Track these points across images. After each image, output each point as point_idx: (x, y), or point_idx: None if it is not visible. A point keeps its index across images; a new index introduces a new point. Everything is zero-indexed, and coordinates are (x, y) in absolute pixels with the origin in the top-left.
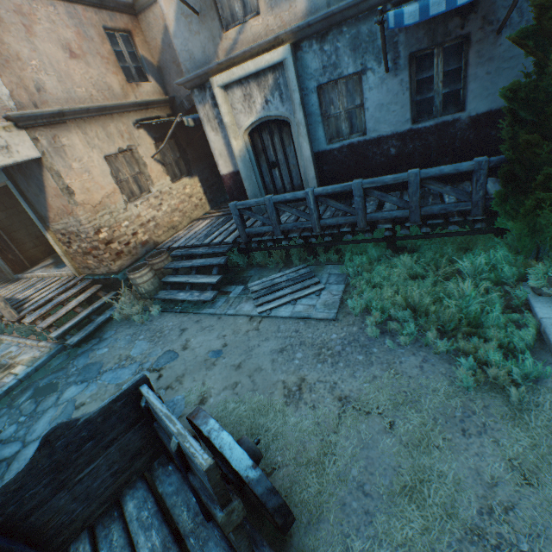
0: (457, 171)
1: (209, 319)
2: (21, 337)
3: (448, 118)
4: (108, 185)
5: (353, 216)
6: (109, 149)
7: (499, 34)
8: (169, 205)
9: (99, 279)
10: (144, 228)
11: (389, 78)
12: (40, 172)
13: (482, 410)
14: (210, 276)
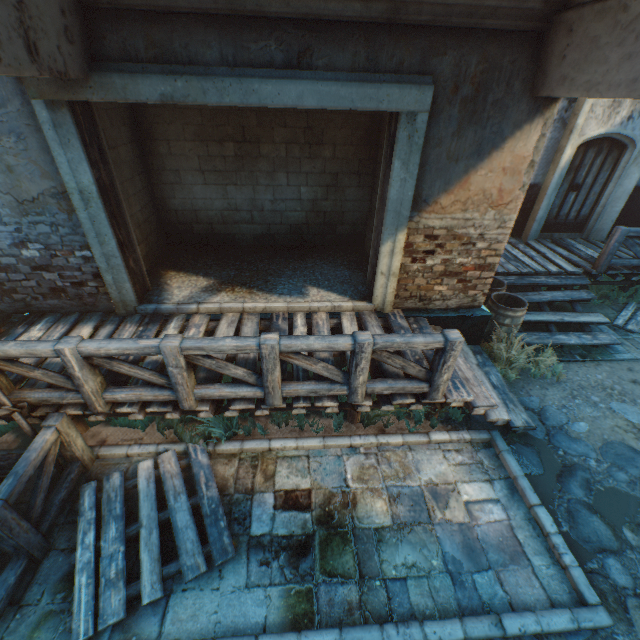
0: None
1: (639, 366)
2: (348, 435)
3: None
4: None
5: None
6: None
7: None
8: None
9: (442, 318)
10: None
11: None
12: (519, 120)
13: None
14: (584, 314)
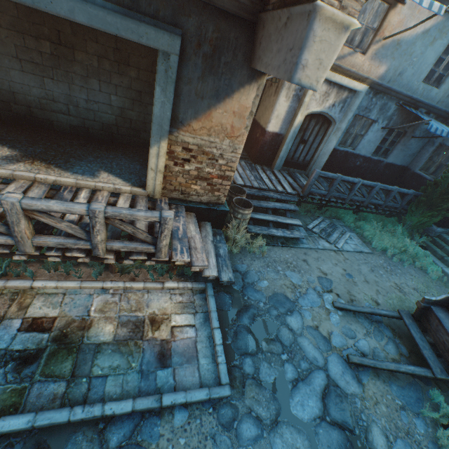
0: (407, 193)
1: (311, 252)
2: (103, 280)
3: (381, 159)
4: None
5: (365, 199)
6: None
7: (412, 138)
8: None
9: (196, 208)
10: None
11: (379, 131)
12: (243, 81)
13: (439, 285)
14: (290, 218)
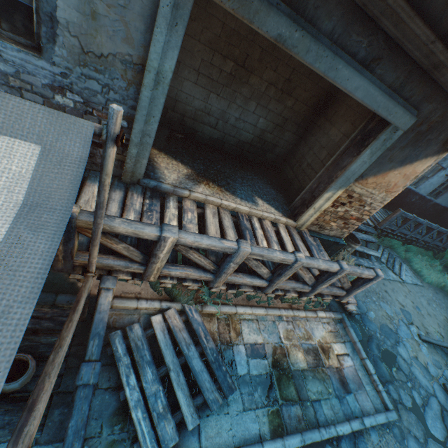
0: None
1: (386, 283)
2: (279, 308)
3: (432, 199)
4: None
5: (421, 236)
6: None
7: None
8: None
9: (325, 240)
10: None
11: (443, 177)
12: (429, 153)
13: None
14: (371, 250)
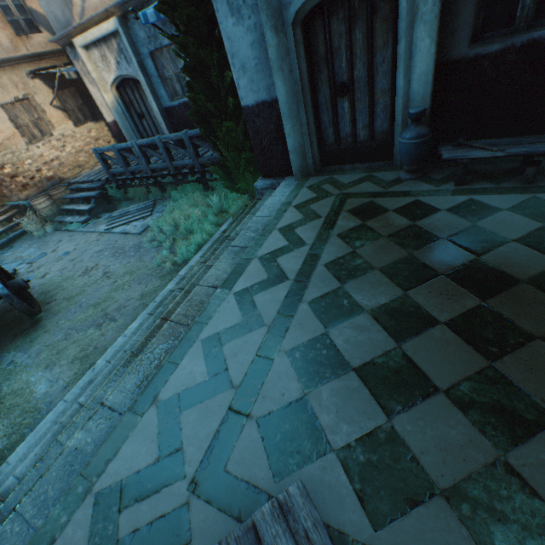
0: None
1: (78, 235)
2: None
3: None
4: (7, 129)
5: (166, 163)
6: (5, 99)
7: None
8: (74, 147)
9: (15, 206)
10: (48, 166)
11: None
12: None
13: (156, 274)
14: (87, 205)
